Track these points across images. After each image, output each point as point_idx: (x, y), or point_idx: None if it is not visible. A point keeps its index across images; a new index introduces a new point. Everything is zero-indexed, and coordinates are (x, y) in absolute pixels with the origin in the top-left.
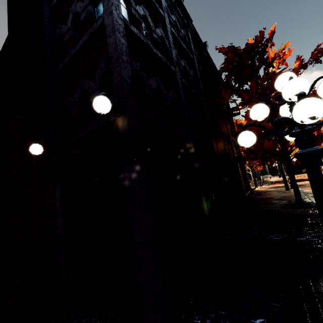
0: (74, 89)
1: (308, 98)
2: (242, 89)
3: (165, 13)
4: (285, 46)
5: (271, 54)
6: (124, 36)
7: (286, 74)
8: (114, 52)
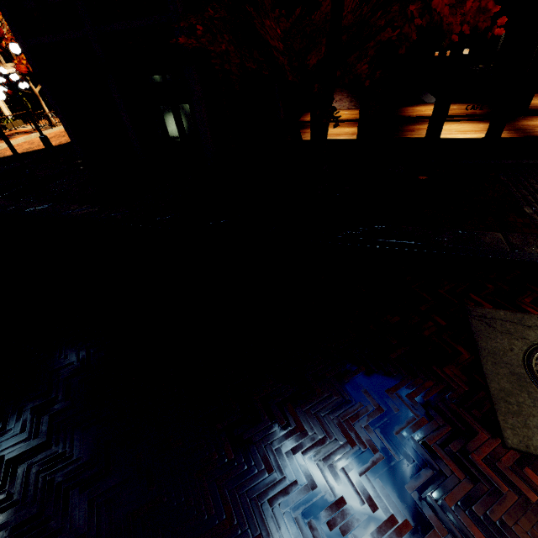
0: None
1: None
2: None
3: None
4: None
5: None
6: None
7: None
8: None
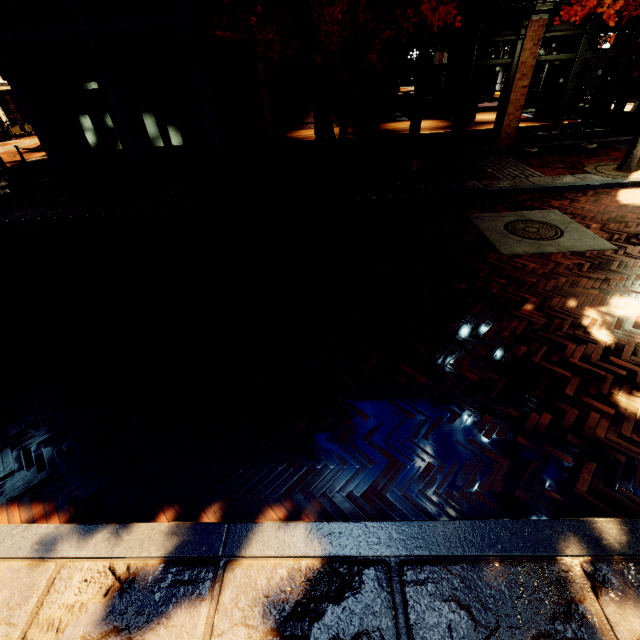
0: None
1: None
2: None
3: None
4: None
5: None
6: None
7: None
8: None
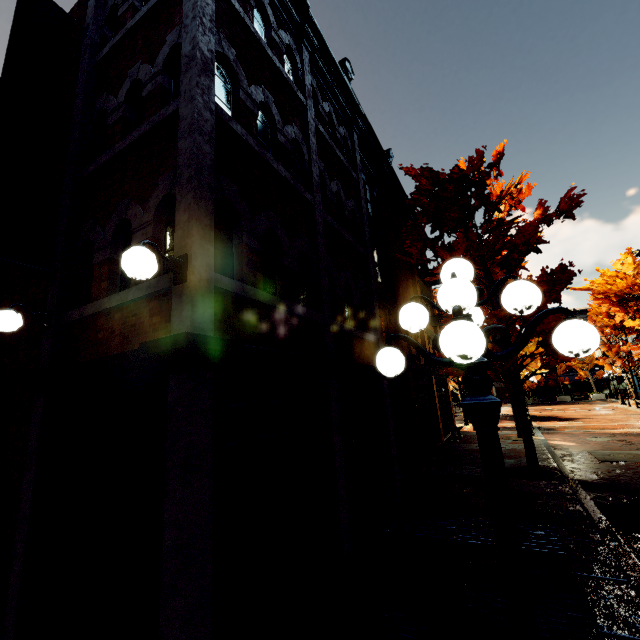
0: (109, 214)
1: (461, 320)
2: (442, 242)
3: (309, 100)
4: (522, 179)
5: (497, 189)
6: (213, 140)
7: (455, 263)
8: (187, 167)
